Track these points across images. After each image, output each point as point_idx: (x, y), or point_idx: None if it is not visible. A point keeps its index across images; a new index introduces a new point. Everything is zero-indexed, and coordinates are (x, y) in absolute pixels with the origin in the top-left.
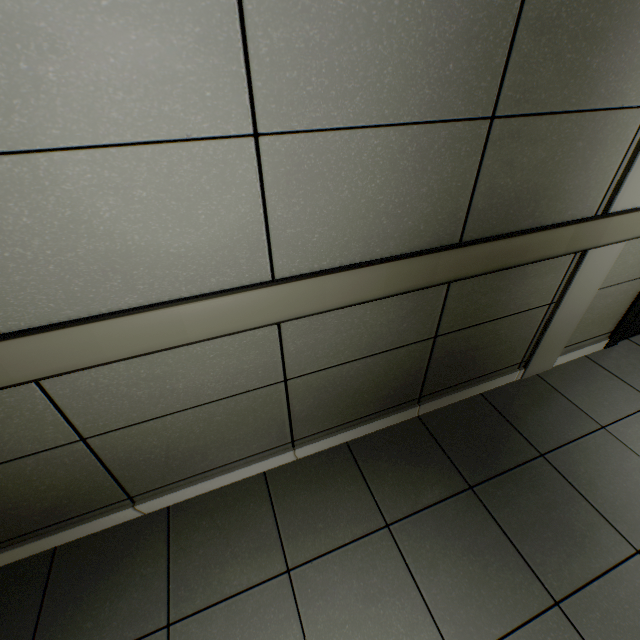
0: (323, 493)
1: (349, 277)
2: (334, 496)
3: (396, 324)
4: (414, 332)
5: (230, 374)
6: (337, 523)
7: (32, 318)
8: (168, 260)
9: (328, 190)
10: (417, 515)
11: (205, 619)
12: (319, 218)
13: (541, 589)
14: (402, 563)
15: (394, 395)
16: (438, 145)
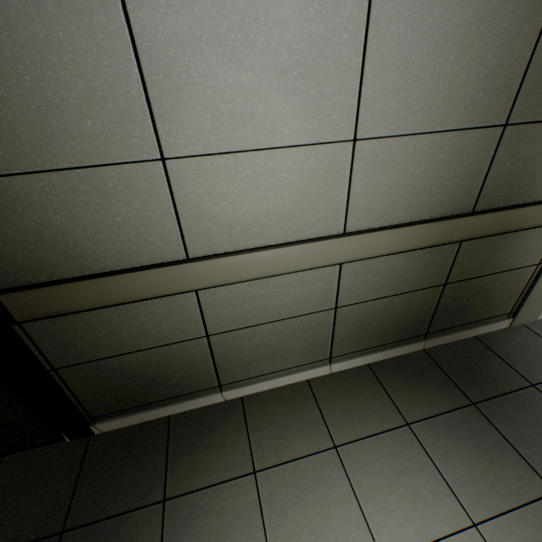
0: (354, 398)
1: (395, 233)
2: (363, 400)
3: (418, 271)
4: (430, 279)
5: (302, 299)
6: (368, 419)
7: (207, 250)
8: (287, 217)
9: (389, 174)
10: (431, 419)
11: (279, 471)
12: (380, 192)
13: (540, 481)
14: (422, 451)
15: (407, 329)
16: (465, 144)
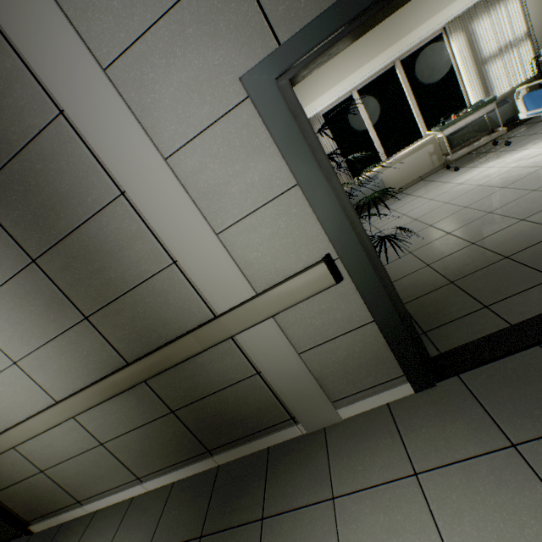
0: (142, 518)
1: (77, 397)
2: (144, 522)
3: (136, 409)
4: (154, 411)
5: (74, 442)
6: (132, 541)
7: (2, 428)
8: (21, 404)
9: (49, 368)
10: None
11: None
12: (54, 377)
13: None
14: None
15: (184, 449)
16: (74, 337)
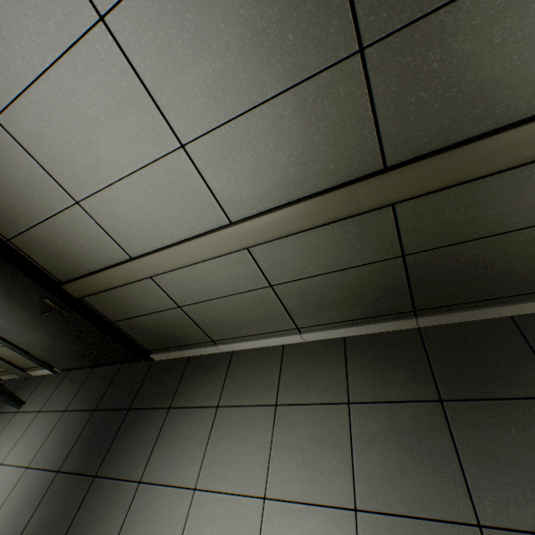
0: (313, 368)
1: (275, 216)
2: (319, 372)
3: (348, 246)
4: (373, 252)
5: (233, 280)
6: (314, 389)
7: (139, 251)
8: (174, 220)
9: (238, 162)
10: (376, 404)
11: (231, 411)
12: (241, 181)
13: (468, 507)
14: (347, 431)
15: (379, 305)
16: (312, 99)
